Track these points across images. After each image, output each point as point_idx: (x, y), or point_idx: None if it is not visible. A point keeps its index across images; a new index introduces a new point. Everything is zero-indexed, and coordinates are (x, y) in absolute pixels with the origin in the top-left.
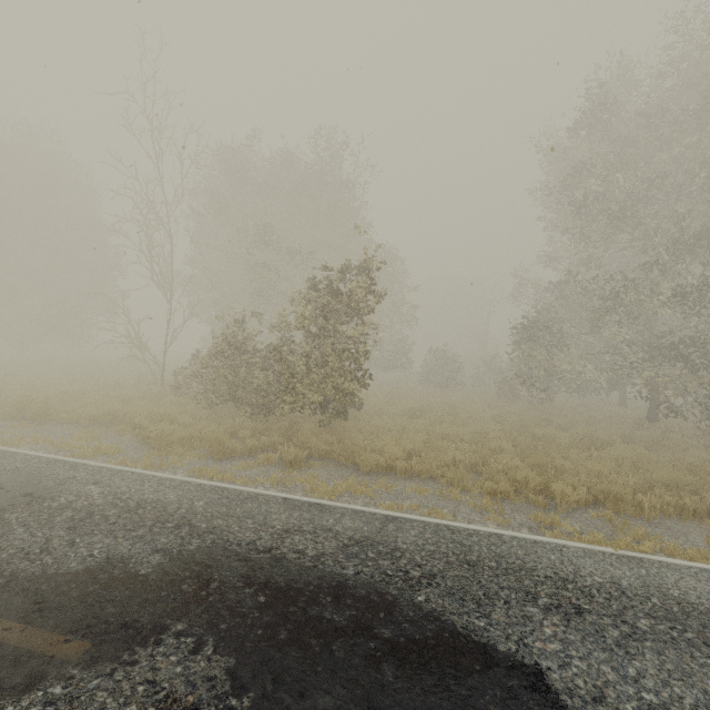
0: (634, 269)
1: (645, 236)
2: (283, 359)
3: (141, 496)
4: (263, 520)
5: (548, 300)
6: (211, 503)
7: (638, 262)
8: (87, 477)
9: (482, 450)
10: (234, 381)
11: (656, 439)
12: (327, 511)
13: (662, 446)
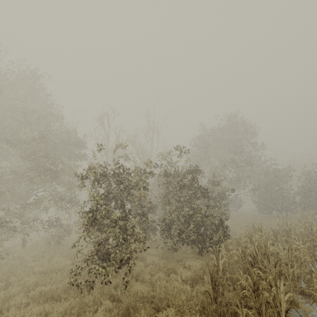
0: None
1: None
2: None
3: None
4: None
5: None
6: None
7: None
8: None
9: None
10: None
11: None
12: None
13: None
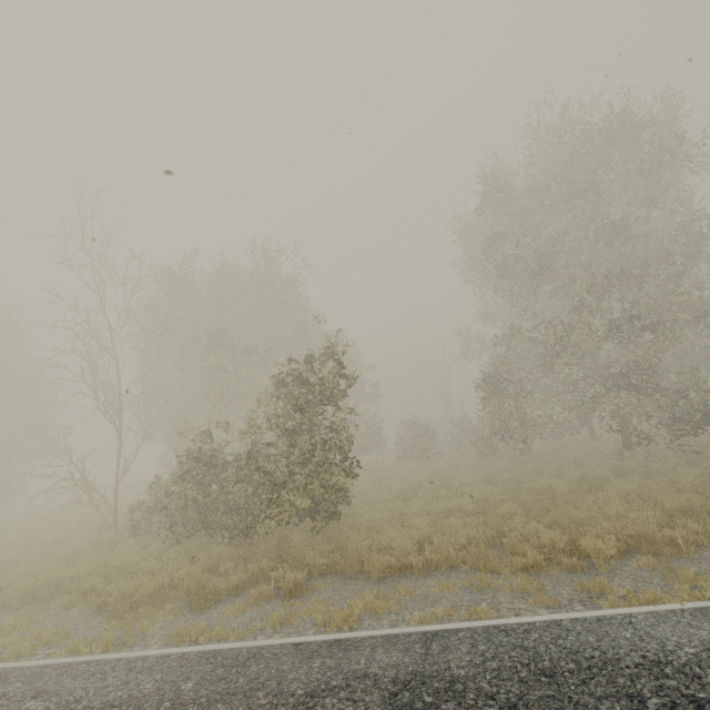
0: (562, 313)
1: (564, 284)
2: (260, 467)
3: (104, 698)
4: (277, 687)
5: (498, 353)
6: (203, 680)
7: (564, 307)
8: (22, 689)
9: (492, 520)
10: (205, 503)
11: (642, 466)
12: (353, 648)
13: (653, 471)
